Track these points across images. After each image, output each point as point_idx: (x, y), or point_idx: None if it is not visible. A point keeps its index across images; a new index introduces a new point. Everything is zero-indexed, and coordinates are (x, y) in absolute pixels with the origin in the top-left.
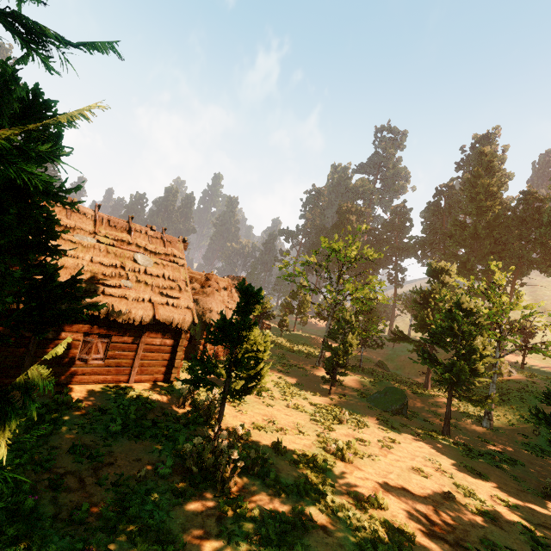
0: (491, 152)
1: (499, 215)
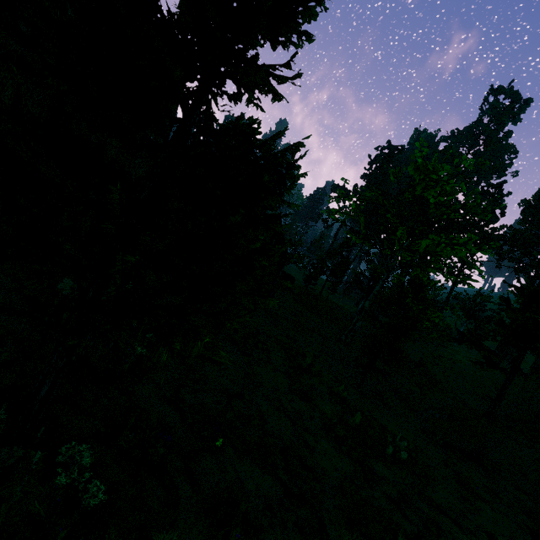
0: None
1: None
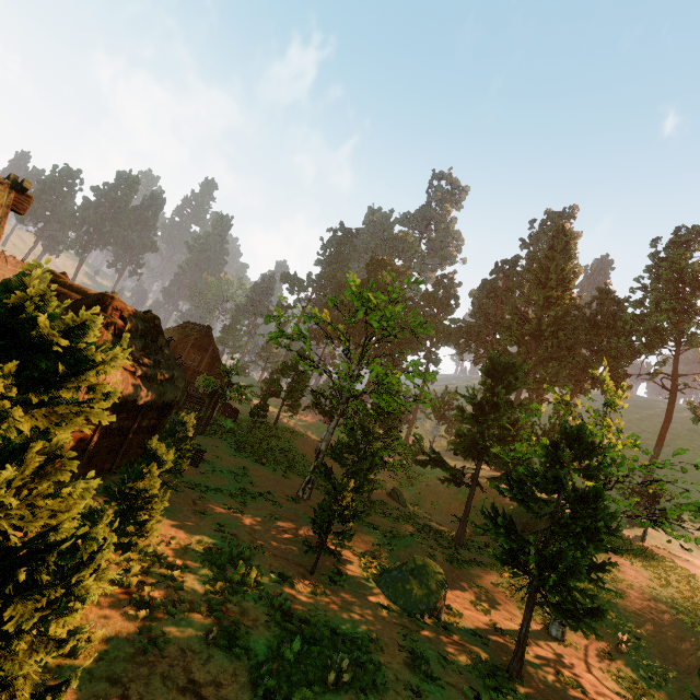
0: (570, 232)
1: (569, 312)
